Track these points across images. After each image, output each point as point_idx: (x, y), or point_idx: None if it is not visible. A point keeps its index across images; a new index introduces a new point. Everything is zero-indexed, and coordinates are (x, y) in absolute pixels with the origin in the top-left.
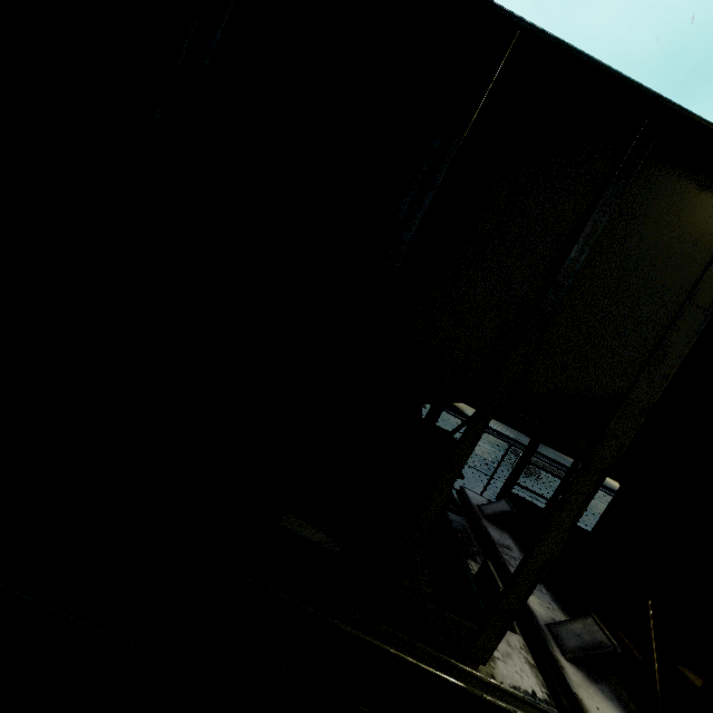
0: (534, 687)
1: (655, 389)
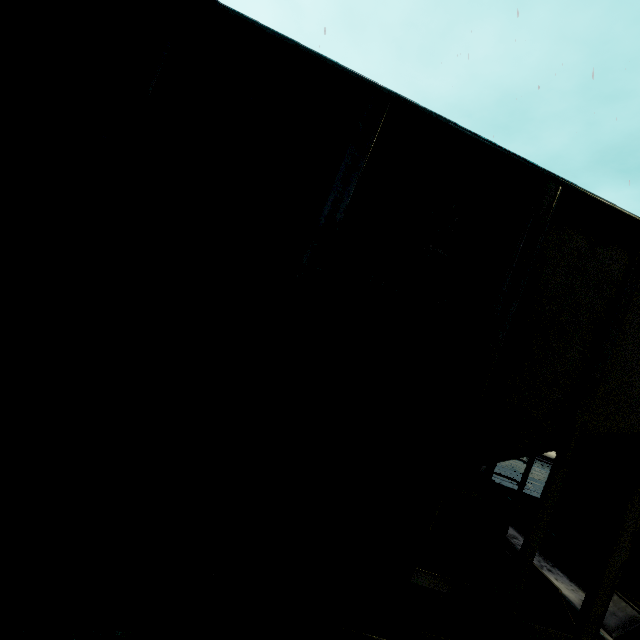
0: None
1: None
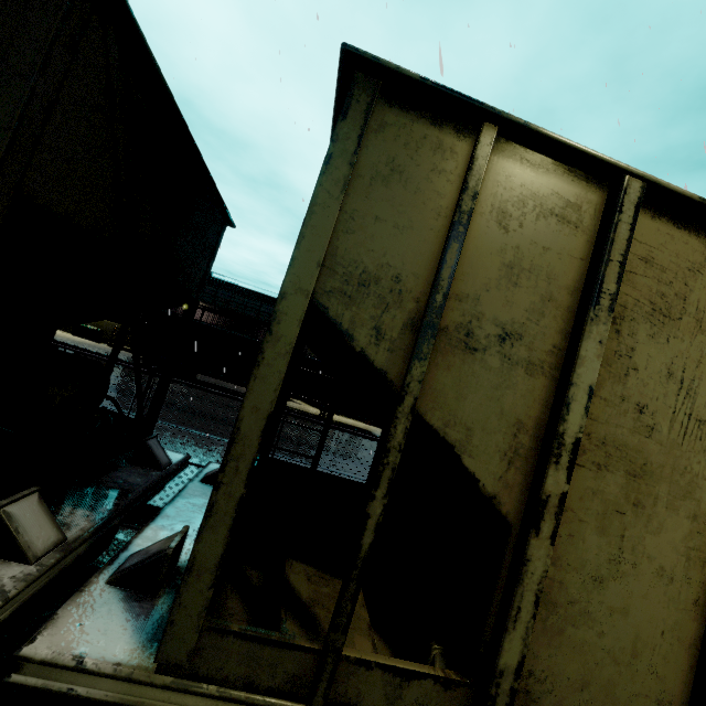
0: None
1: None
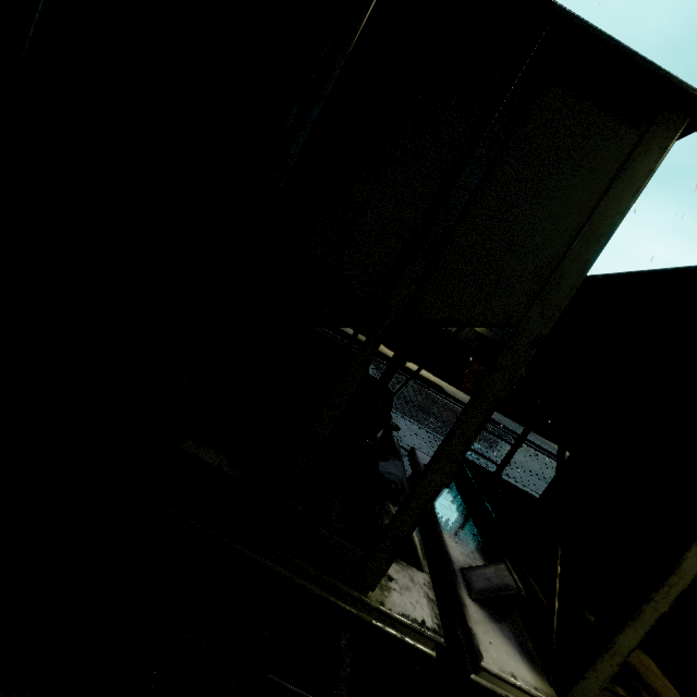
0: (425, 618)
1: (547, 320)
